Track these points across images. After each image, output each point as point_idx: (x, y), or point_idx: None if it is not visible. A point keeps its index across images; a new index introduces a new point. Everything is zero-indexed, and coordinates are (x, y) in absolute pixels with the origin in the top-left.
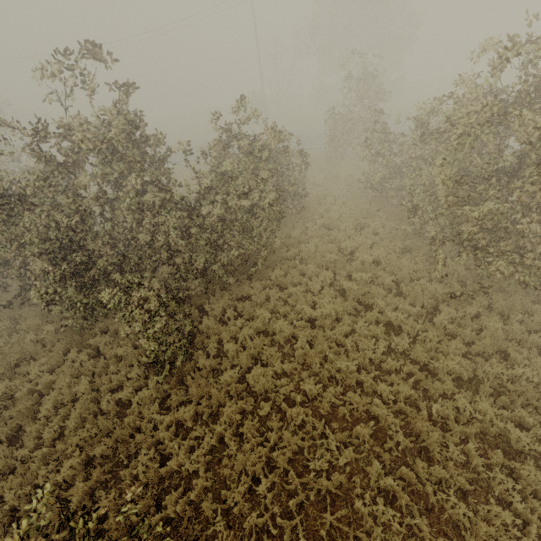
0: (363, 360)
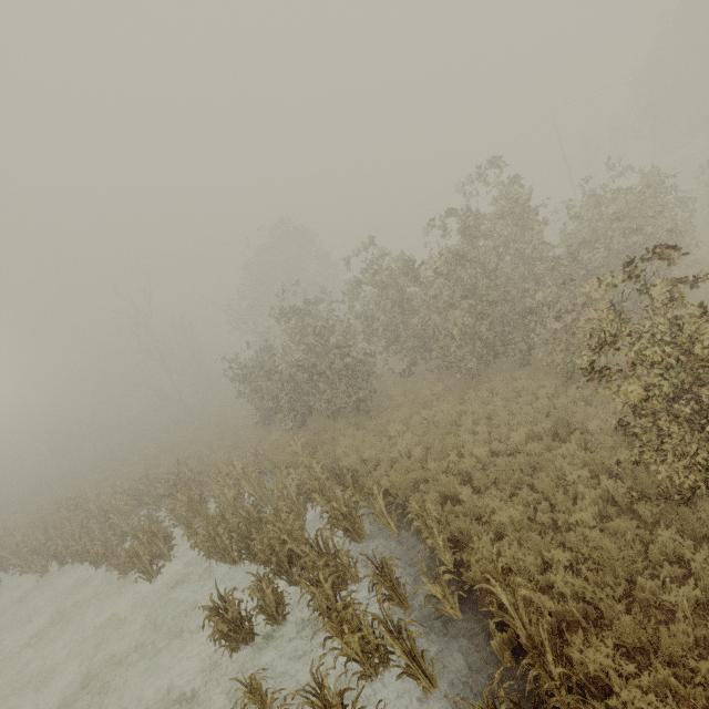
0: None
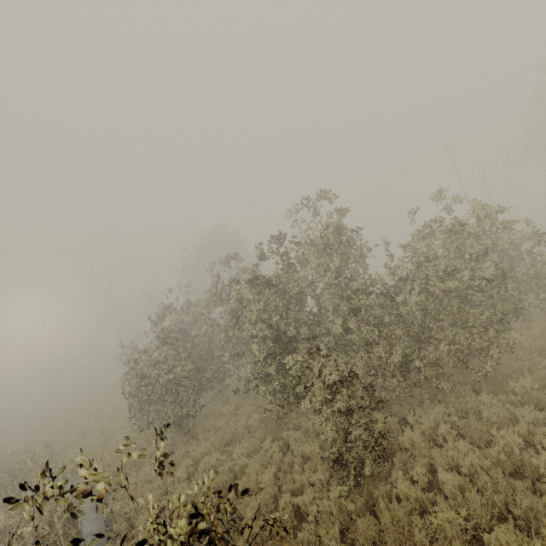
0: None
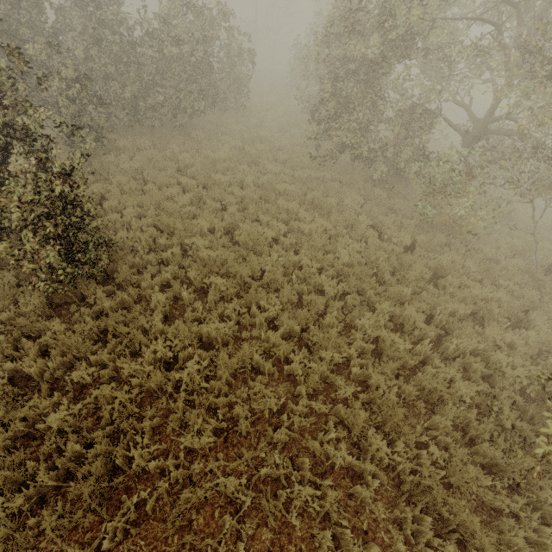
0: (235, 182)
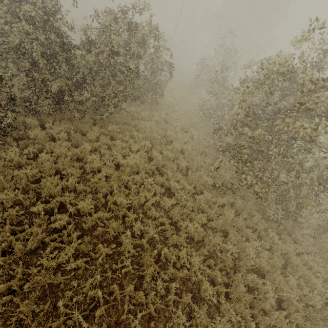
0: (136, 203)
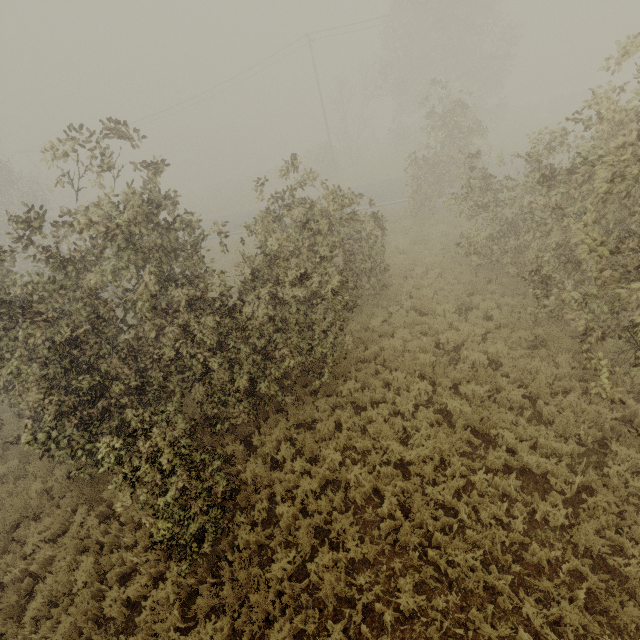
0: (491, 545)
